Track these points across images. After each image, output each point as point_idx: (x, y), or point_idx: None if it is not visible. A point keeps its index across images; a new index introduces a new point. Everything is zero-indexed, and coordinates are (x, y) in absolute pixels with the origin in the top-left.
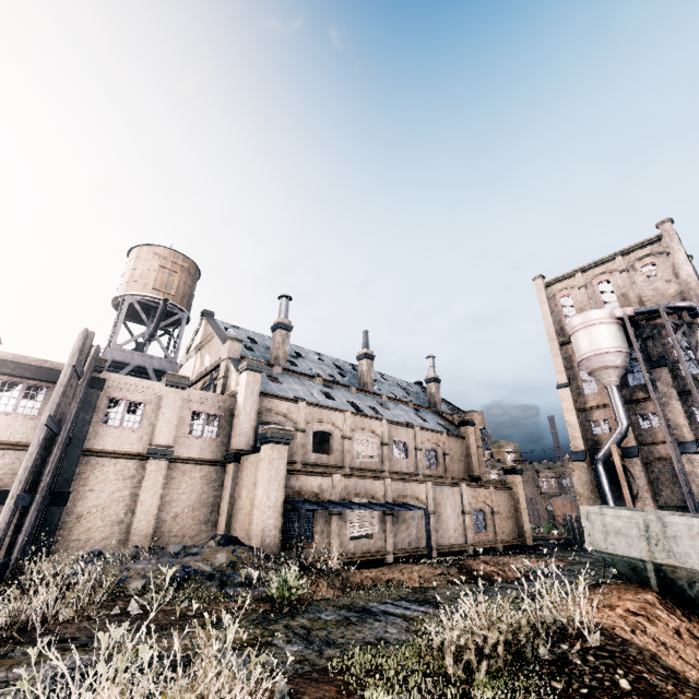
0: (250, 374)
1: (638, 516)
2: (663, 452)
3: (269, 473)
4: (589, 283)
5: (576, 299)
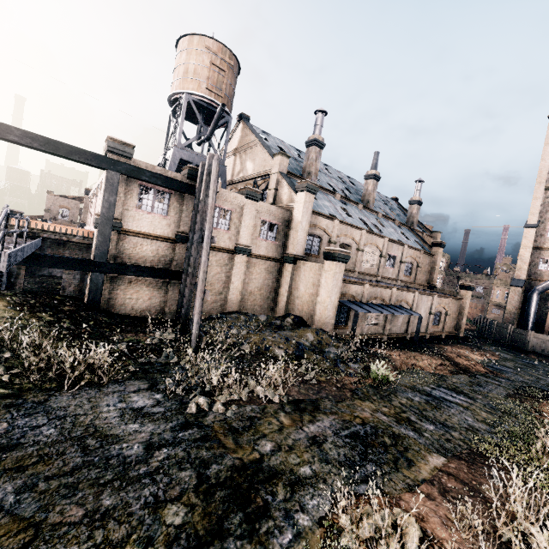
0: (307, 194)
1: None
2: None
3: (332, 282)
4: None
5: None
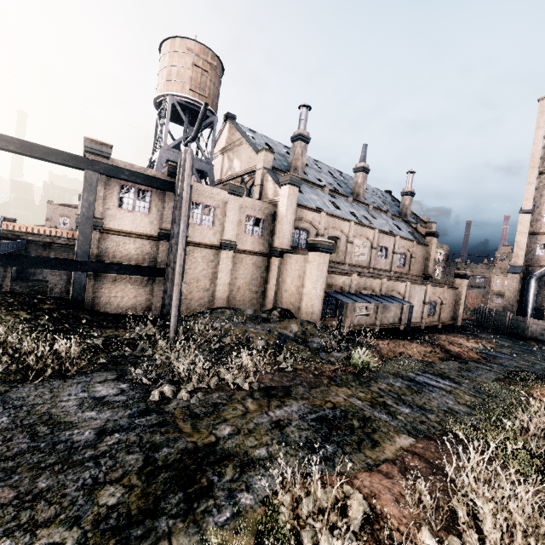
0: (291, 188)
1: None
2: None
3: (317, 273)
4: None
5: None
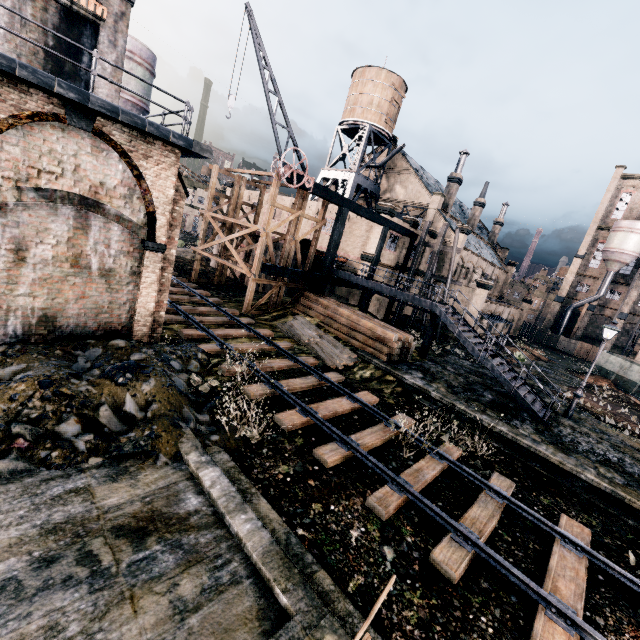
0: (464, 236)
1: (623, 361)
2: (606, 313)
3: (481, 303)
4: None
5: (633, 200)
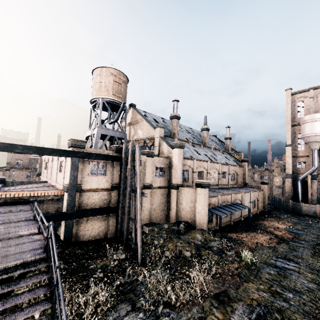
0: (179, 150)
1: None
2: None
3: (204, 200)
4: (315, 96)
5: (306, 104)
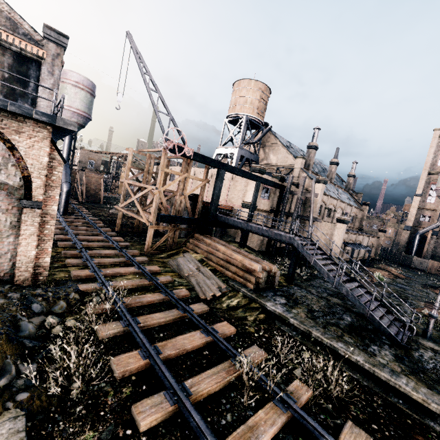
0: (323, 185)
1: None
2: None
3: (342, 234)
4: None
5: None
